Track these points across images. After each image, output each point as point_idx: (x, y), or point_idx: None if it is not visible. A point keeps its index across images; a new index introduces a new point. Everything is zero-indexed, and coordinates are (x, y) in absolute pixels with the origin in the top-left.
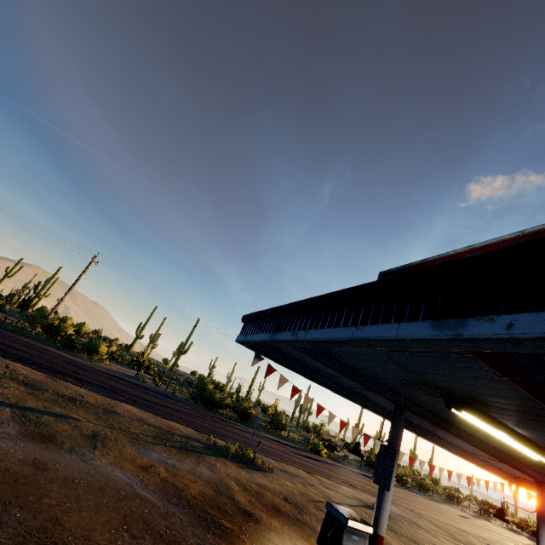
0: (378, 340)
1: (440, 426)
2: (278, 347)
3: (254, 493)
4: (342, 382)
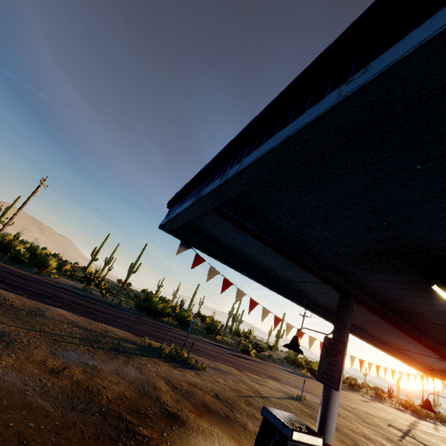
0: (429, 41)
1: (387, 317)
2: (207, 232)
3: (183, 392)
4: (277, 276)
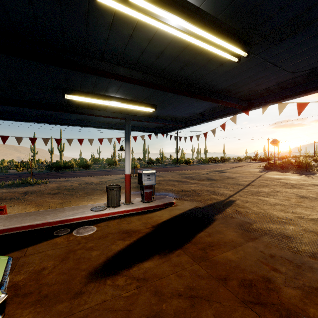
0: None
1: None
2: None
3: None
4: None
